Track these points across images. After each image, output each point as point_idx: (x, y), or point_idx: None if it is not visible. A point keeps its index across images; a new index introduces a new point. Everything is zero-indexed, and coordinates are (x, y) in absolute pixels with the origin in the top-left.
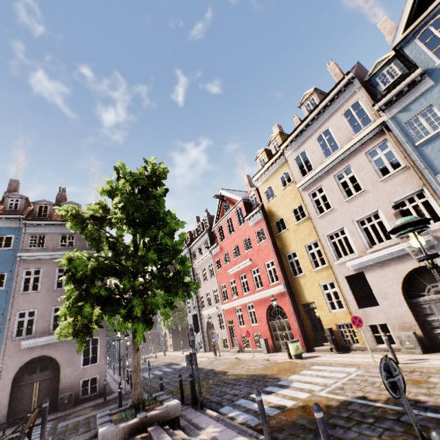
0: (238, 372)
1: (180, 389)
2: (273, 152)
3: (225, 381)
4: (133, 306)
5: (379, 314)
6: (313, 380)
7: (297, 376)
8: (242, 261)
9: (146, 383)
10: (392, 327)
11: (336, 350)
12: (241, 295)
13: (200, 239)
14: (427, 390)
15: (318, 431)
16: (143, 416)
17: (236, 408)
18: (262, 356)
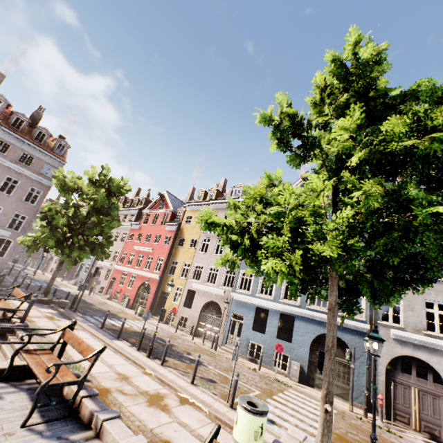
0: (101, 307)
1: (66, 299)
2: (208, 197)
3: (91, 308)
4: (72, 251)
5: (188, 313)
6: (137, 324)
7: (131, 321)
8: (147, 246)
9: (32, 287)
10: (189, 320)
11: (161, 321)
12: (133, 266)
13: (130, 210)
14: (172, 340)
15: (122, 333)
16: (50, 299)
17: (93, 318)
18: (121, 307)
